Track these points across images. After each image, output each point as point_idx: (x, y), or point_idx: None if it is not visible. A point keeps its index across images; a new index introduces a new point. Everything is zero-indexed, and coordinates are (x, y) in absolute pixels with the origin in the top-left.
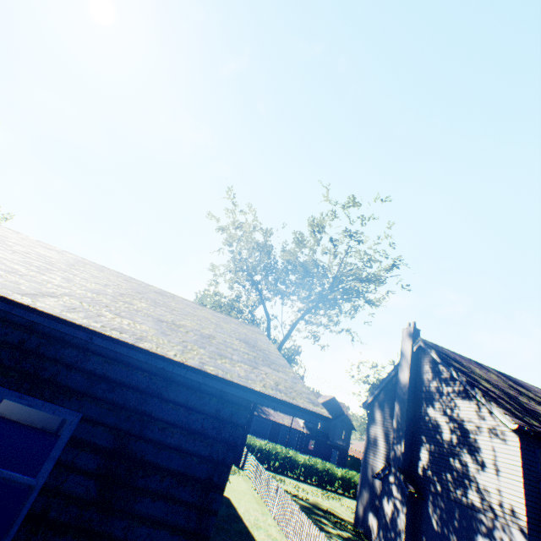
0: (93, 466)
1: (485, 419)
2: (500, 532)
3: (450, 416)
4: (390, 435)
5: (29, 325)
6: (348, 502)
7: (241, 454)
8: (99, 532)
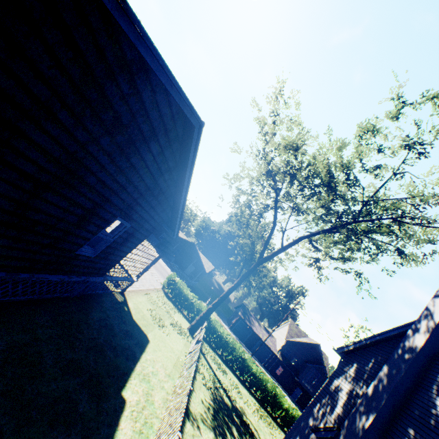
0: None
1: None
2: None
3: None
4: (357, 399)
5: None
6: (280, 437)
7: (198, 326)
8: None
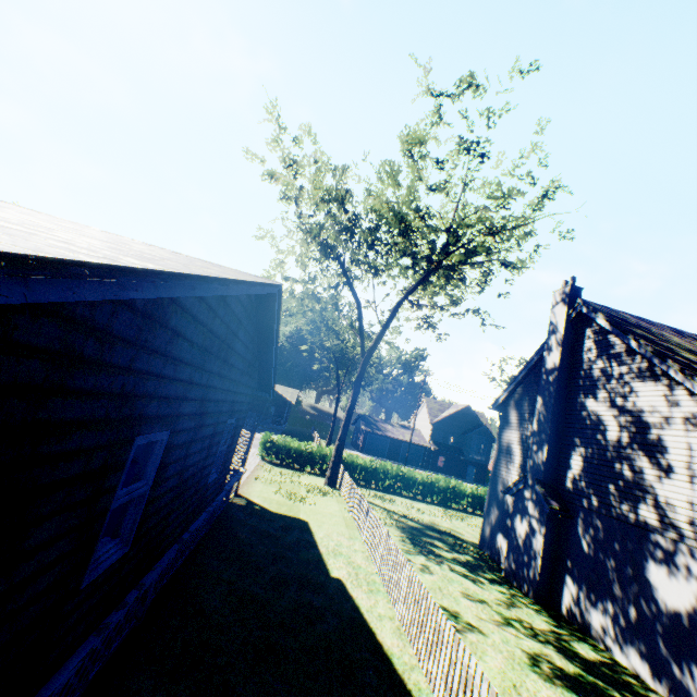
0: None
1: (680, 406)
2: (685, 559)
3: (620, 407)
4: (528, 441)
5: None
6: (478, 522)
7: (336, 474)
8: None
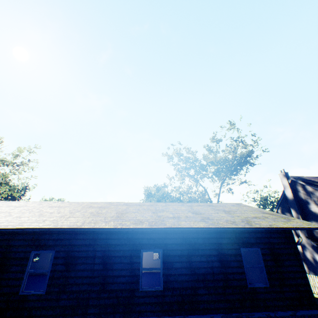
0: (270, 258)
1: None
2: None
3: None
4: None
5: (233, 232)
6: None
7: None
8: (281, 271)
